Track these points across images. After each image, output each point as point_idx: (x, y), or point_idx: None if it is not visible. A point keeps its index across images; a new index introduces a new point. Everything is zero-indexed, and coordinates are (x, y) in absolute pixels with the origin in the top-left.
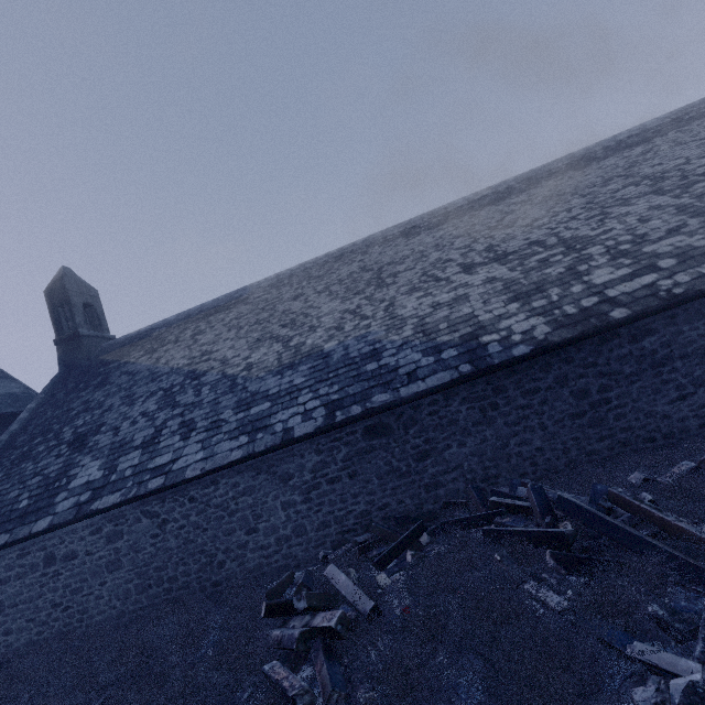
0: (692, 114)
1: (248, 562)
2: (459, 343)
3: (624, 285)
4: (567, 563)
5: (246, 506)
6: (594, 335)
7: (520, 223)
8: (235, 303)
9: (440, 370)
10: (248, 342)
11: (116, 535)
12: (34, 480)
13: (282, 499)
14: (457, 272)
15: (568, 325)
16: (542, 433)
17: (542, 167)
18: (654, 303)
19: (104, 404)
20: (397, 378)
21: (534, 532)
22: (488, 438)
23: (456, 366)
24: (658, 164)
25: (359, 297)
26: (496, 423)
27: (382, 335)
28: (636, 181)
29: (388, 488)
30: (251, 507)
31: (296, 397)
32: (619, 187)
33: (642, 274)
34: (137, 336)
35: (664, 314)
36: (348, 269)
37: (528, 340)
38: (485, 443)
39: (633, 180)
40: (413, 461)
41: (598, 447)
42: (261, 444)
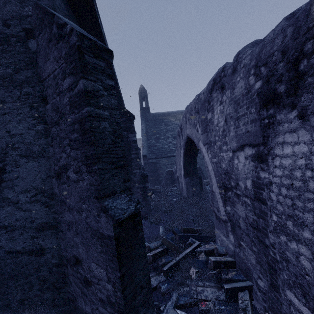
0: None
1: None
2: None
3: None
4: None
5: None
6: None
7: None
8: None
9: None
10: None
11: (202, 159)
12: (170, 144)
13: None
14: None
15: None
16: None
17: None
18: None
19: (175, 130)
20: None
21: None
22: None
23: None
24: None
25: None
26: None
27: None
28: None
29: None
30: None
31: None
32: None
33: None
34: (165, 114)
35: None
36: None
37: None
38: None
39: None
40: None
41: None
42: None
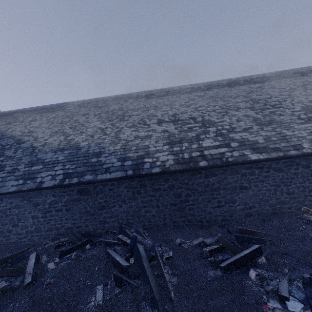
0: (285, 75)
1: (11, 239)
2: (135, 159)
3: (212, 150)
4: (117, 280)
5: (14, 213)
6: (189, 171)
7: (193, 106)
8: (58, 109)
9: (119, 170)
10: (51, 131)
11: None
12: None
13: (32, 214)
14: (155, 123)
15: (181, 163)
16: (156, 209)
17: (216, 81)
18: (218, 163)
19: None
20: (100, 169)
21: (116, 260)
22: (133, 206)
23: (127, 170)
24: (259, 95)
25: (109, 123)
26: (138, 200)
27: (107, 145)
28: (247, 100)
29: (83, 219)
30: (17, 214)
31: (55, 166)
32: (239, 101)
33: (222, 147)
34: (7, 113)
35: (222, 168)
36: (114, 107)
37: (161, 166)
38: (131, 208)
39: (247, 99)
40: (97, 209)
41: (178, 220)
42: (26, 186)
